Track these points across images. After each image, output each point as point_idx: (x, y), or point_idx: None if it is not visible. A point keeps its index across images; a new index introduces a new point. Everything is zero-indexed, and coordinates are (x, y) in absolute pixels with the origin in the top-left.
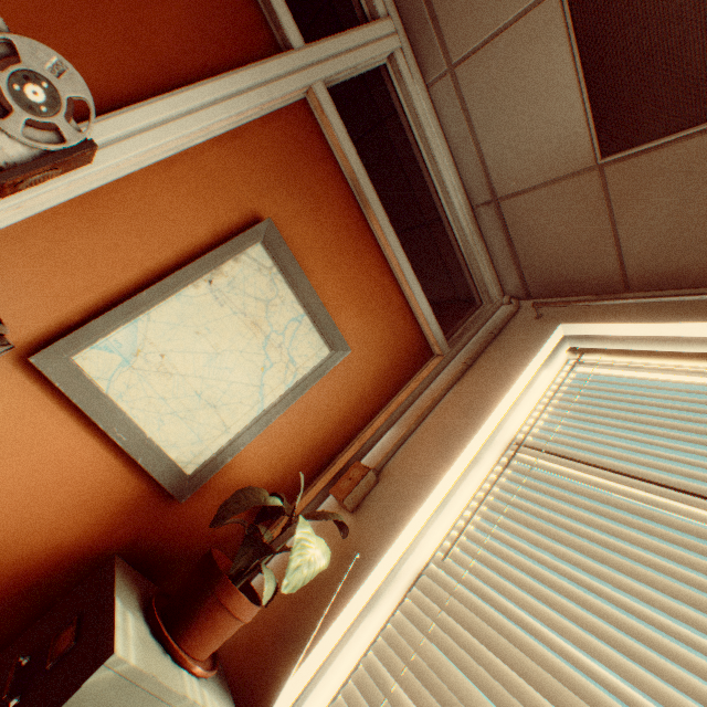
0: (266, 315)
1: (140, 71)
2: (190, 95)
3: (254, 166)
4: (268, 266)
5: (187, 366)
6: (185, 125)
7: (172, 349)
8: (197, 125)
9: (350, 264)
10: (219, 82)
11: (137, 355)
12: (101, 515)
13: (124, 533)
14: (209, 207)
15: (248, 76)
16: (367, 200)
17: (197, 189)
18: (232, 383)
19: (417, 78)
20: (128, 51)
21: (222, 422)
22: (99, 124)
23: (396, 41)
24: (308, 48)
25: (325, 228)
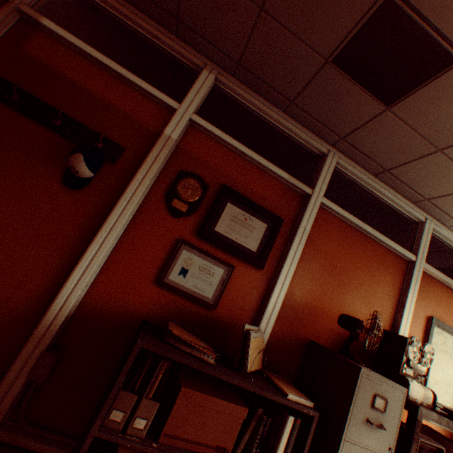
0: (445, 346)
1: (390, 303)
2: (406, 303)
3: (418, 302)
4: (438, 330)
5: (438, 377)
6: (409, 312)
7: (433, 374)
8: (411, 309)
9: (452, 306)
10: (408, 292)
11: (428, 382)
12: (440, 430)
13: (446, 433)
14: (416, 324)
15: (412, 283)
16: (449, 284)
17: (412, 322)
18: (448, 374)
19: (441, 227)
20: (386, 301)
21: (452, 387)
22: (399, 330)
23: (430, 223)
24: (417, 256)
25: (440, 302)
